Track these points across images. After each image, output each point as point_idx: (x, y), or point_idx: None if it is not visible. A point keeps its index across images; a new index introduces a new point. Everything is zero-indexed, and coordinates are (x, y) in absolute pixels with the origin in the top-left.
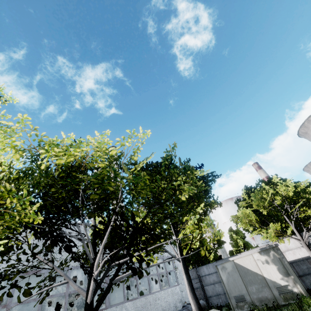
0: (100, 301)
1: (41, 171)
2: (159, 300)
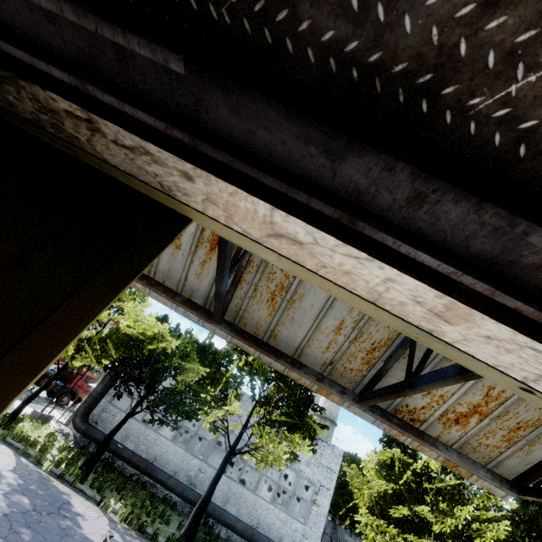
0: (133, 414)
1: (124, 335)
2: (260, 508)
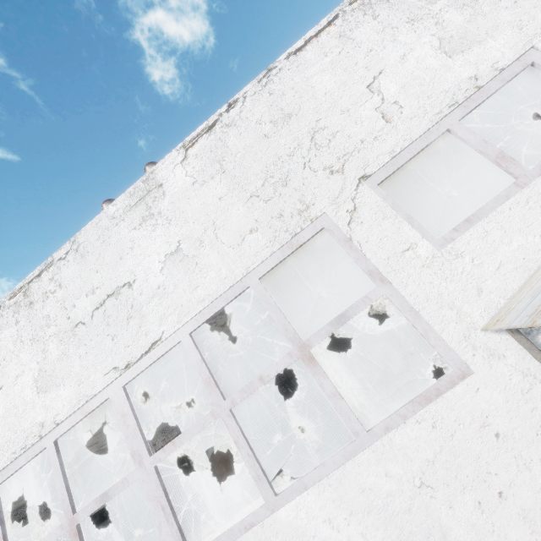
0: None
1: None
2: None
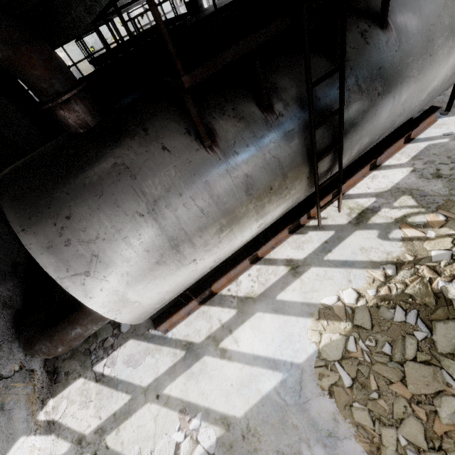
0: None
1: None
2: None
